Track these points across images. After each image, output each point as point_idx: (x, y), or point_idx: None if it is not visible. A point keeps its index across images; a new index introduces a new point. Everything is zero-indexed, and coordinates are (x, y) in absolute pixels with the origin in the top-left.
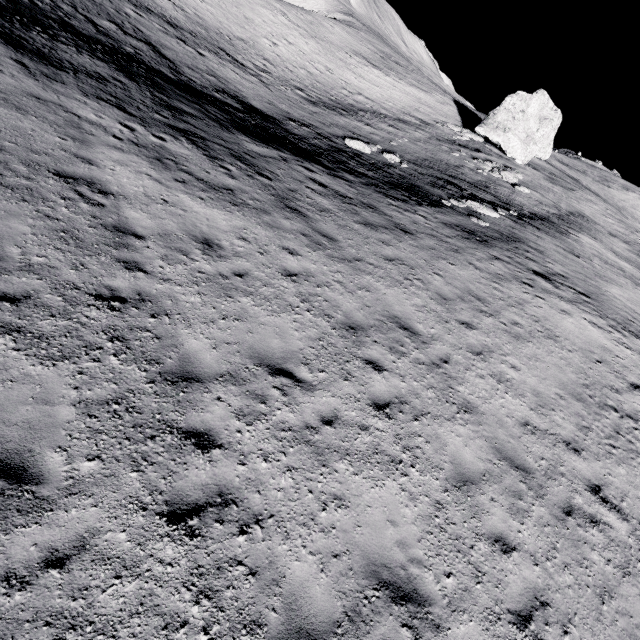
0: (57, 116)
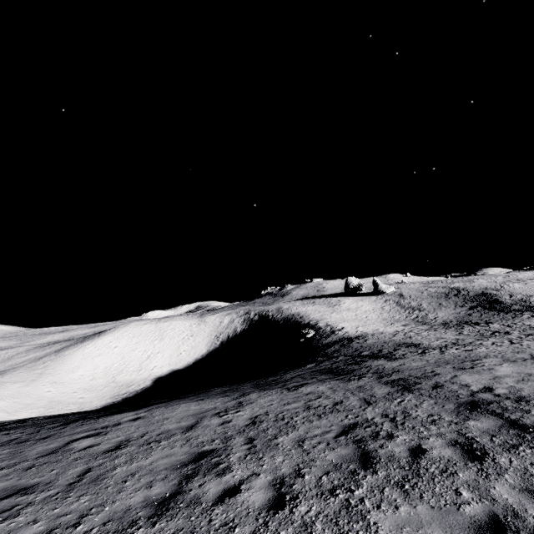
0: None
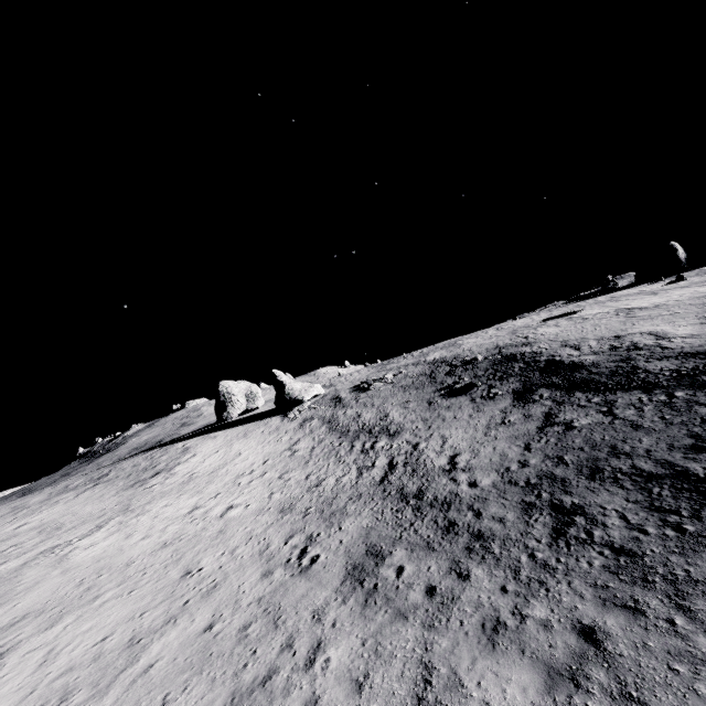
0: (705, 334)
